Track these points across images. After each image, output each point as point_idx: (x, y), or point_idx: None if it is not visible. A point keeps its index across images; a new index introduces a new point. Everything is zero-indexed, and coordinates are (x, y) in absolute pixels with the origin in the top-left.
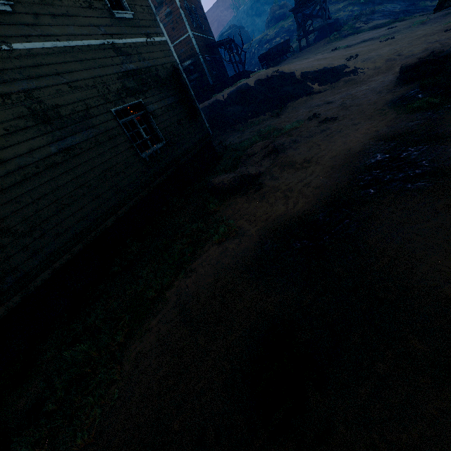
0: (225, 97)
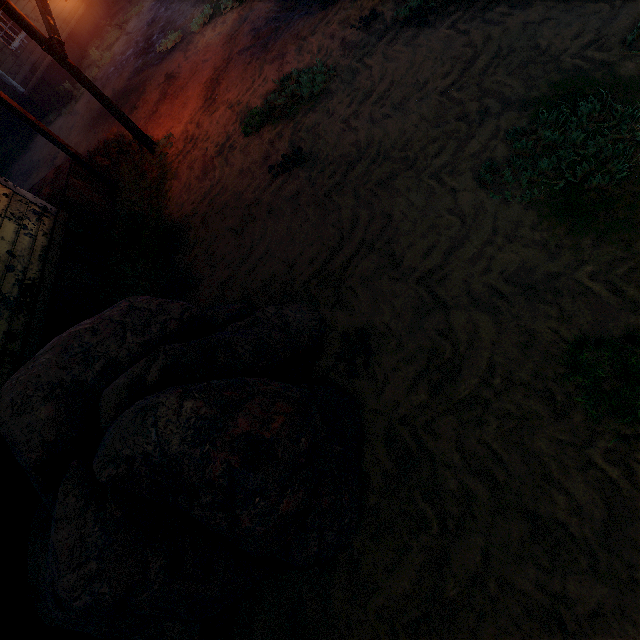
0: None
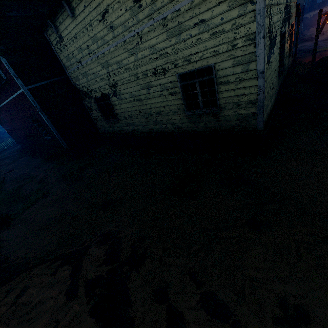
0: (311, 16)
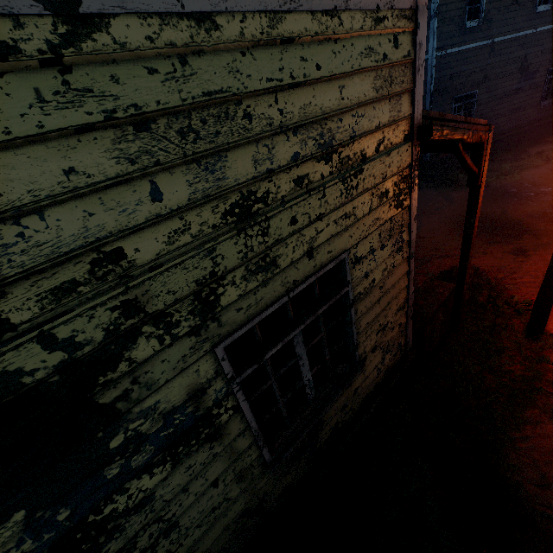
0: None
